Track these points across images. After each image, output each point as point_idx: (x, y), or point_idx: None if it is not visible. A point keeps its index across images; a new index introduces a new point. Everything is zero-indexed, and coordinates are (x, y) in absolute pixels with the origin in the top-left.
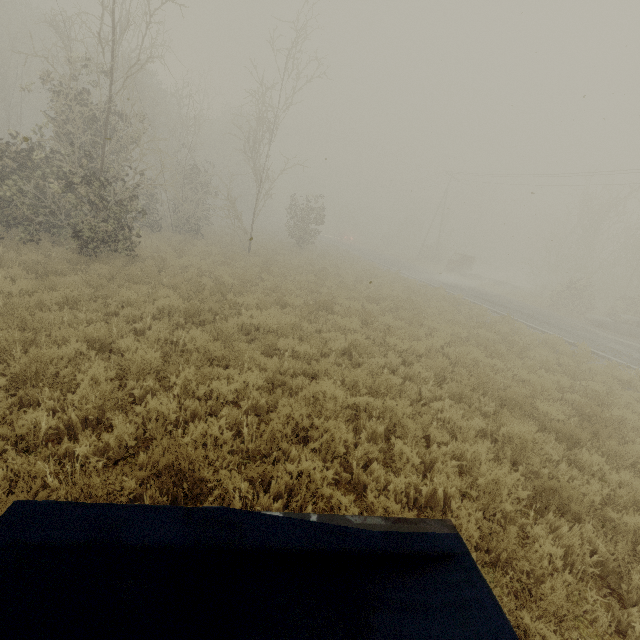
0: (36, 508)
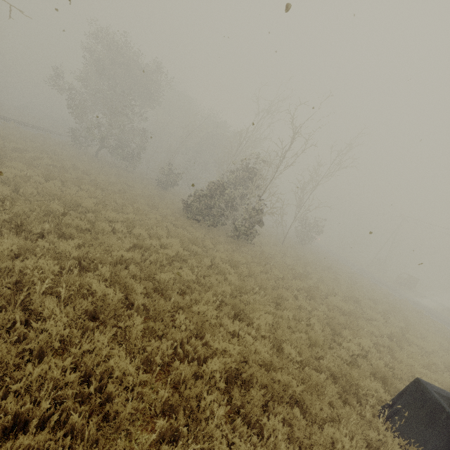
0: (424, 381)
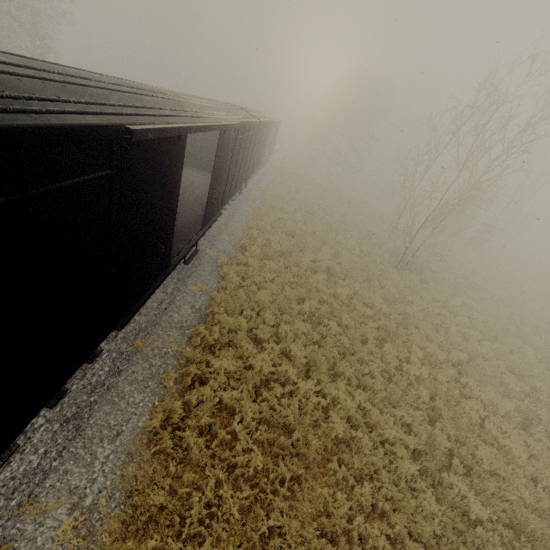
0: None
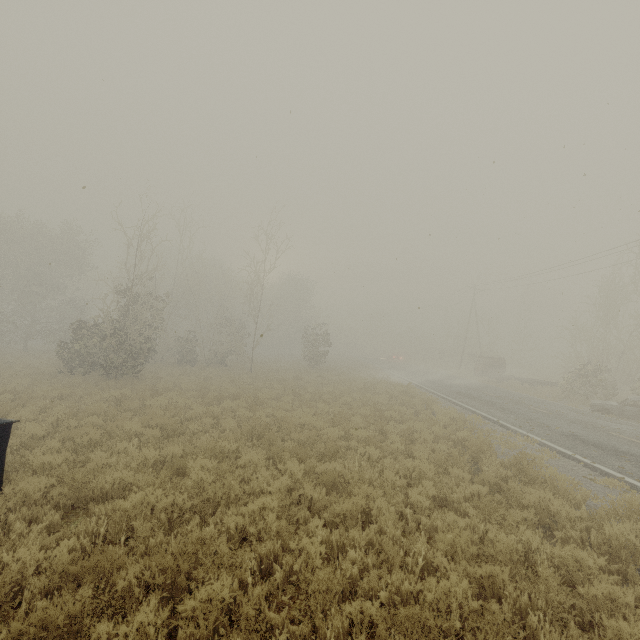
0: None
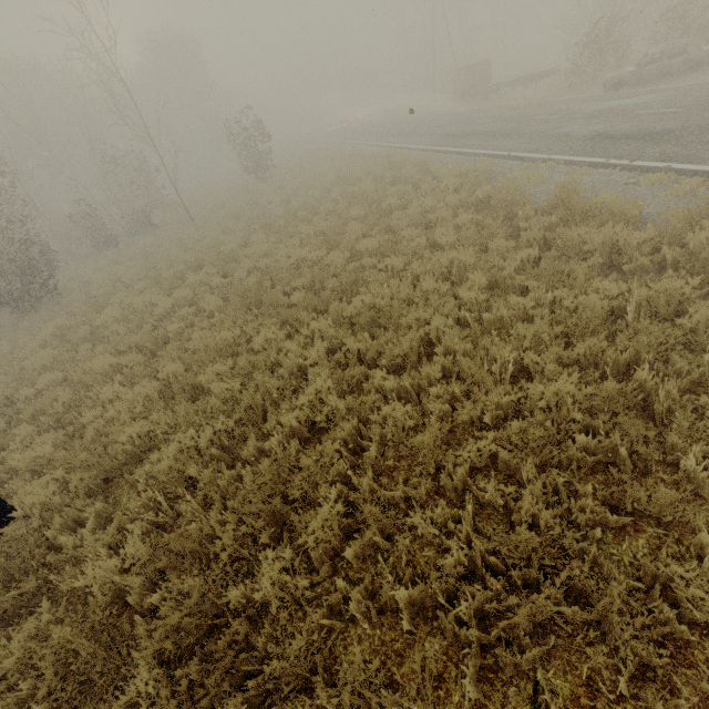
0: None
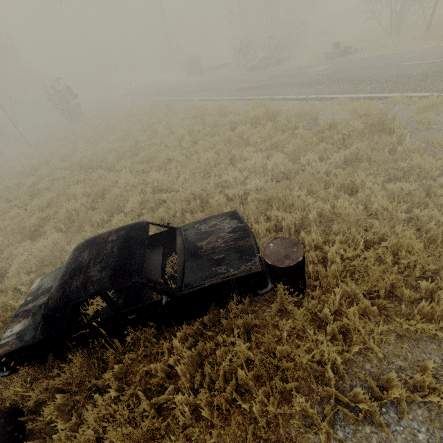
0: None
